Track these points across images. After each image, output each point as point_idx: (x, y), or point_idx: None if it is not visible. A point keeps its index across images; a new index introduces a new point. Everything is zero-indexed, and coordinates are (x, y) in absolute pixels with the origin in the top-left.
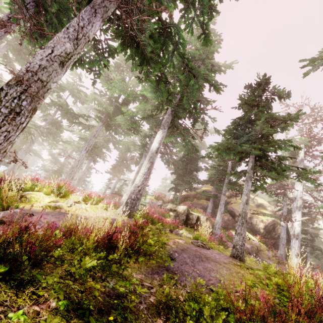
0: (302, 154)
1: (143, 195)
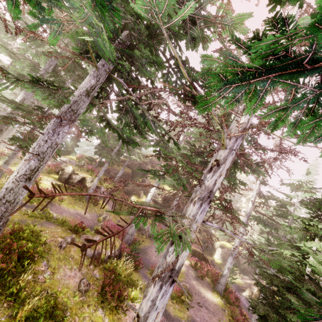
0: (181, 138)
1: (68, 154)
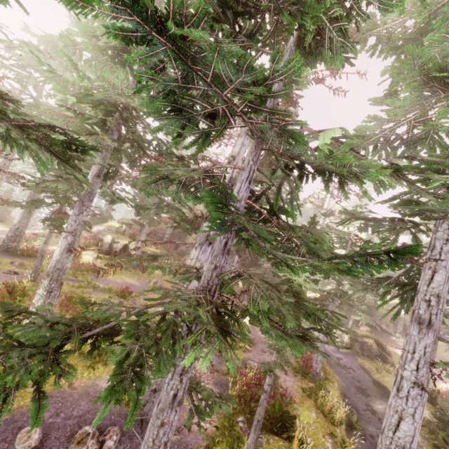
0: None
1: (106, 221)
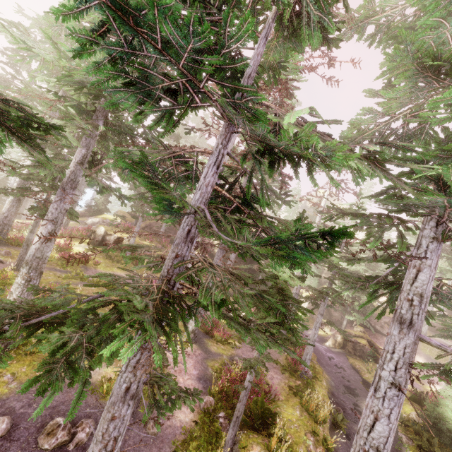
0: None
1: (101, 213)
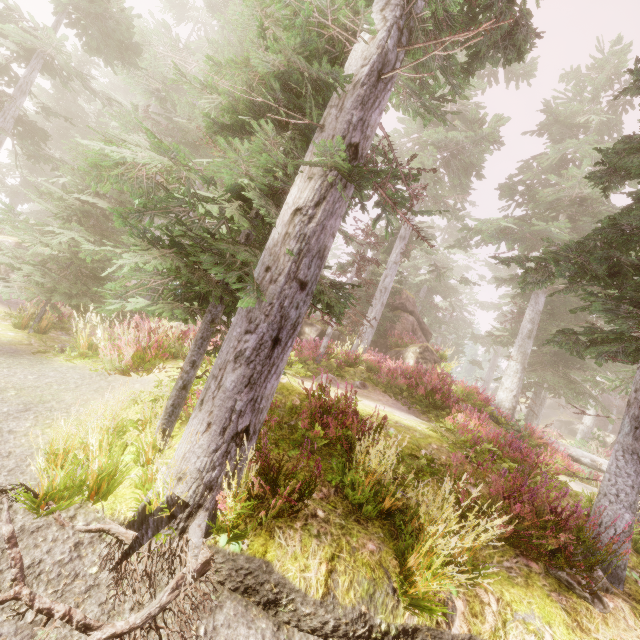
0: None
1: None
